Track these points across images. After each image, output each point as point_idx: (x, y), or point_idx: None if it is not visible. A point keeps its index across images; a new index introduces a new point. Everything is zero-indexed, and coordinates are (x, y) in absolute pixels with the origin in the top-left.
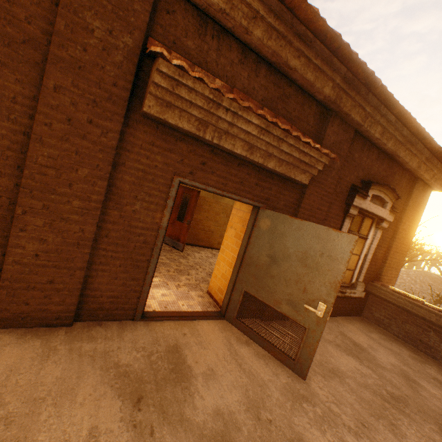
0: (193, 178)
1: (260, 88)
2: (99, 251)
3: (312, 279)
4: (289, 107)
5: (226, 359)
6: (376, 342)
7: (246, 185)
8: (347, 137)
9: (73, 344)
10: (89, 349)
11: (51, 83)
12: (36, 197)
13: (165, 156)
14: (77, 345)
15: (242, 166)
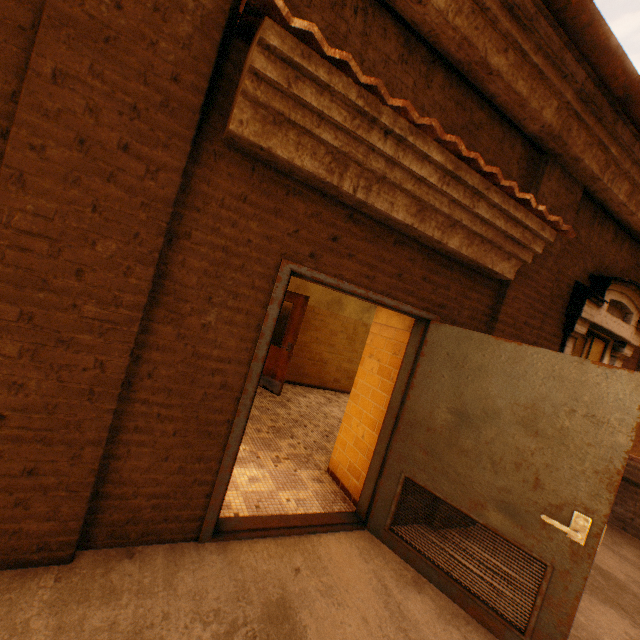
0: (315, 265)
1: (432, 109)
2: (135, 404)
3: (553, 461)
4: (480, 144)
5: (386, 632)
6: (637, 568)
7: (408, 280)
8: (571, 201)
9: (67, 612)
10: (100, 626)
11: (47, 66)
12: (6, 297)
13: (266, 222)
14: (74, 615)
15: (400, 245)
